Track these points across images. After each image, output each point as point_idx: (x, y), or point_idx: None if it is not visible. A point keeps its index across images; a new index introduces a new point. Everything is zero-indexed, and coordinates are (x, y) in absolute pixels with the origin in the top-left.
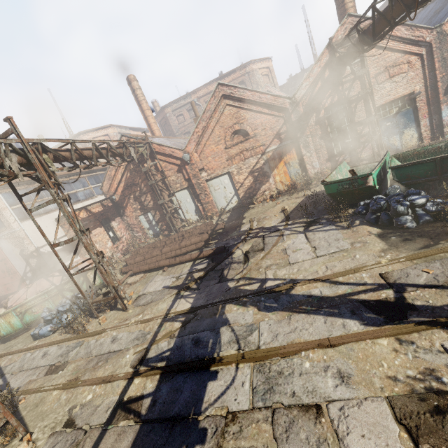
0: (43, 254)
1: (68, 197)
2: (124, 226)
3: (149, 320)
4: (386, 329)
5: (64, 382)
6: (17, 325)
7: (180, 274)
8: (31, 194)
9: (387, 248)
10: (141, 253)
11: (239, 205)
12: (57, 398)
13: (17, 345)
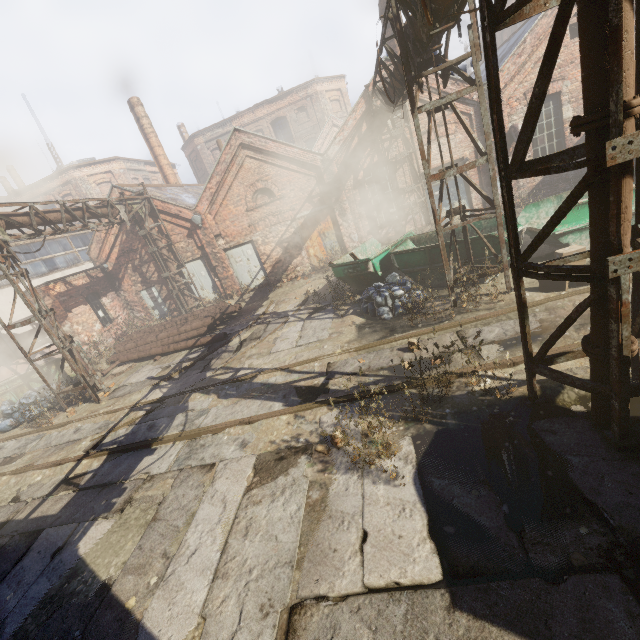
0: (6, 337)
1: (25, 271)
2: (121, 303)
3: (117, 411)
4: (294, 408)
5: (16, 469)
6: None
7: (170, 363)
8: None
9: (354, 339)
10: (134, 339)
11: (266, 282)
12: (6, 482)
13: None
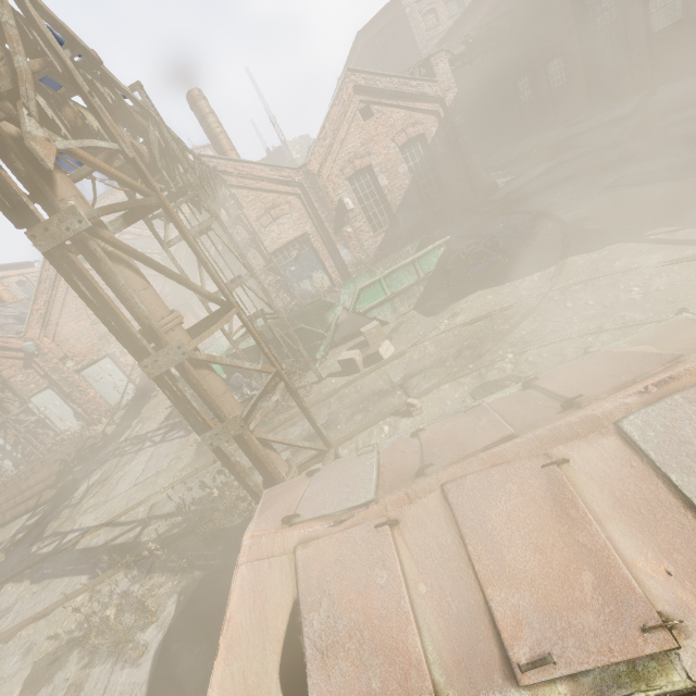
0: None
1: None
2: None
3: None
4: (94, 581)
5: None
6: None
7: (3, 539)
8: None
9: (189, 464)
10: None
11: (140, 394)
12: None
13: None
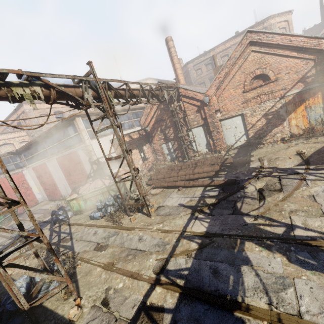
0: (101, 163)
1: (120, 124)
2: (151, 150)
3: (168, 232)
4: None
5: (105, 263)
6: (82, 206)
7: (193, 195)
8: (98, 122)
9: None
10: (162, 172)
11: (246, 144)
12: (99, 274)
13: (81, 219)
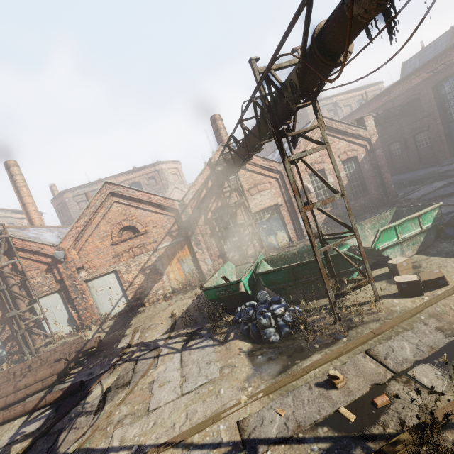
0: None
1: None
2: None
3: None
4: None
5: None
6: None
7: None
8: None
9: (252, 374)
10: None
11: (127, 308)
12: None
13: None
